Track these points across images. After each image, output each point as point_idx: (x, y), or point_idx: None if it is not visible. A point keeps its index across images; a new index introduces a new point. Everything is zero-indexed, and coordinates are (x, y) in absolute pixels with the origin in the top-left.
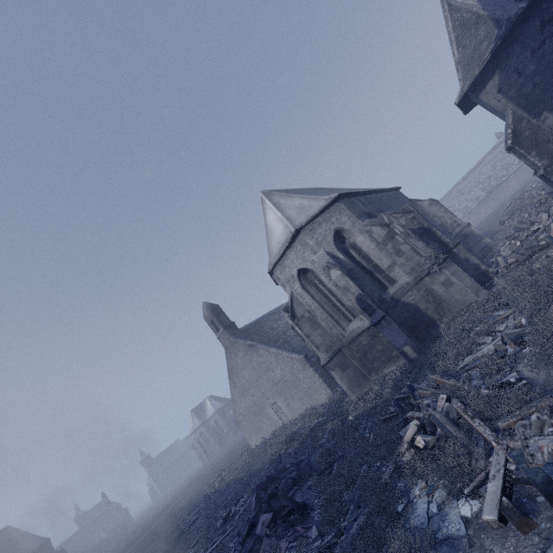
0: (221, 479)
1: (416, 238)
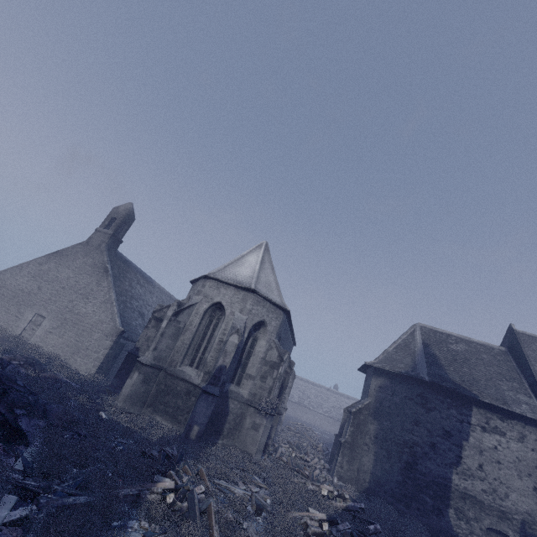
0: None
1: (279, 385)
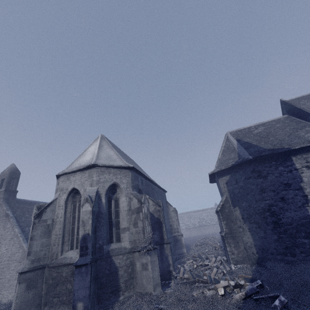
0: None
1: (149, 222)
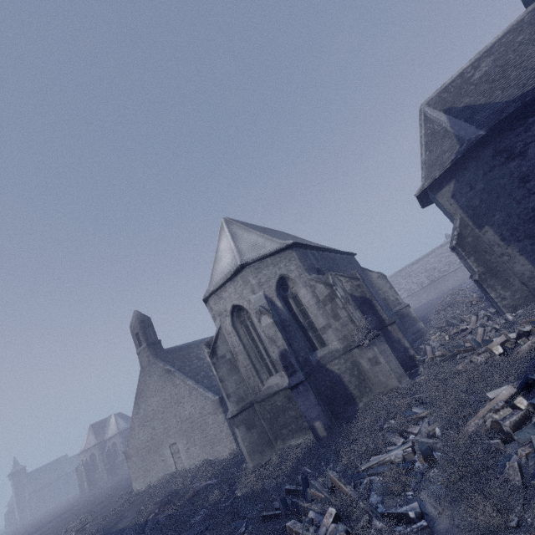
0: (82, 526)
1: (354, 306)
